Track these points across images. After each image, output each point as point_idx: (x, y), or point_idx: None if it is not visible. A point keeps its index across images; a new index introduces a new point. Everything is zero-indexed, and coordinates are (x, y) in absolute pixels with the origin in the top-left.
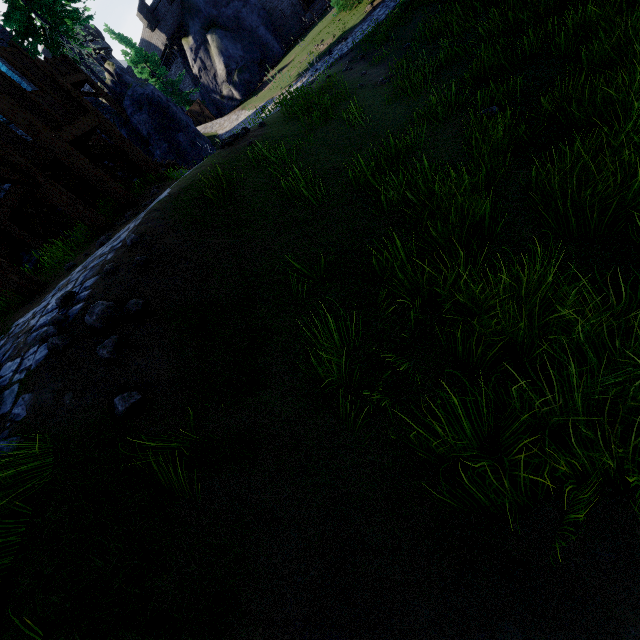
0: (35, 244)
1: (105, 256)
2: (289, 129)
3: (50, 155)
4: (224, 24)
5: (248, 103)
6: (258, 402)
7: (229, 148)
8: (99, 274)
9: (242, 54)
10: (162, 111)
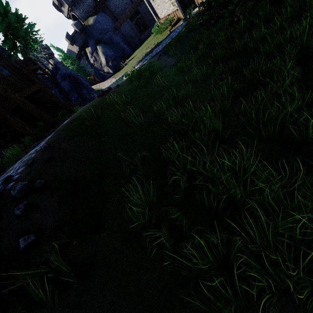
0: (7, 146)
1: (31, 155)
2: (130, 87)
3: (14, 104)
4: (104, 41)
5: (116, 74)
6: (99, 238)
7: (101, 97)
8: (25, 165)
9: (113, 53)
10: (75, 80)
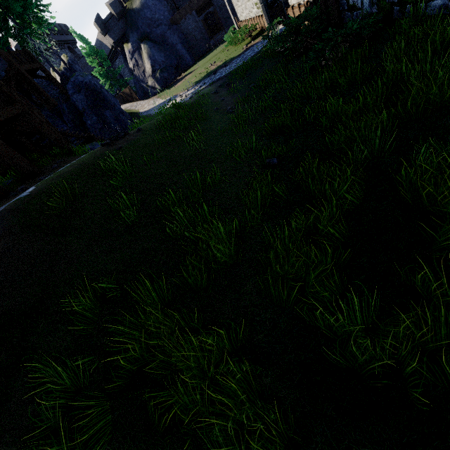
0: None
1: None
2: (153, 138)
3: None
4: (154, 39)
5: (163, 94)
6: None
7: (105, 148)
8: None
9: (164, 60)
10: (96, 94)
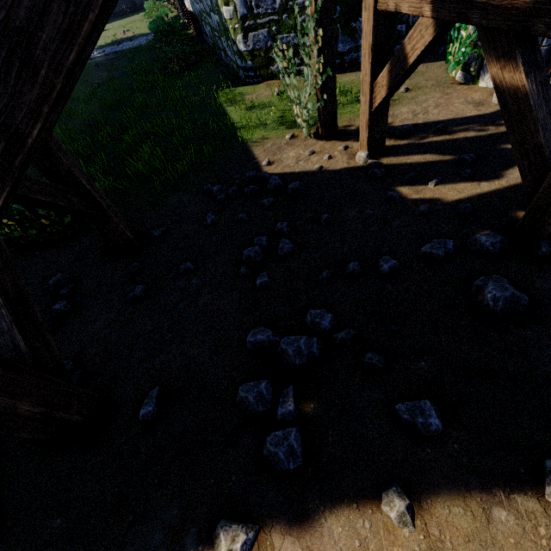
0: None
1: None
2: None
3: None
4: None
5: None
6: None
7: None
8: None
9: None
10: None
